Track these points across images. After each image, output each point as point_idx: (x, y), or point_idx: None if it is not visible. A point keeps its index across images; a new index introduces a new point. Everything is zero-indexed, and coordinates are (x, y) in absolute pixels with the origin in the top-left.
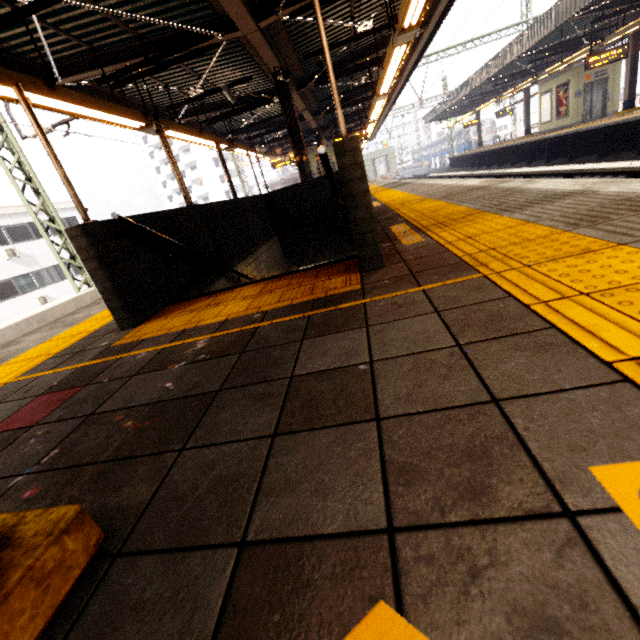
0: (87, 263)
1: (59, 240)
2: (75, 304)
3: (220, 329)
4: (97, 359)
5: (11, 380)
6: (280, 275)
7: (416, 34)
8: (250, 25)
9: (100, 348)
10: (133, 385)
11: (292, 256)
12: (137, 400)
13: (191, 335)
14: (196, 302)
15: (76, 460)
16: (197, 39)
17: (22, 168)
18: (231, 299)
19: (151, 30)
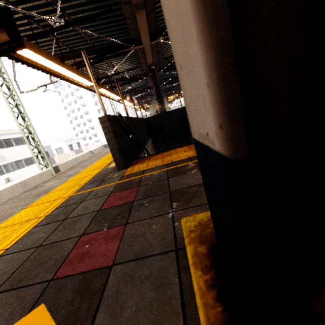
0: (107, 135)
1: (18, 148)
2: (40, 176)
3: (193, 160)
4: (124, 179)
5: (72, 194)
6: (191, 143)
7: None
8: (147, 43)
9: (117, 177)
10: (176, 180)
11: (154, 149)
12: (192, 183)
13: (176, 164)
14: (152, 157)
15: (199, 202)
16: (122, 48)
17: (17, 107)
18: (175, 153)
19: (99, 44)
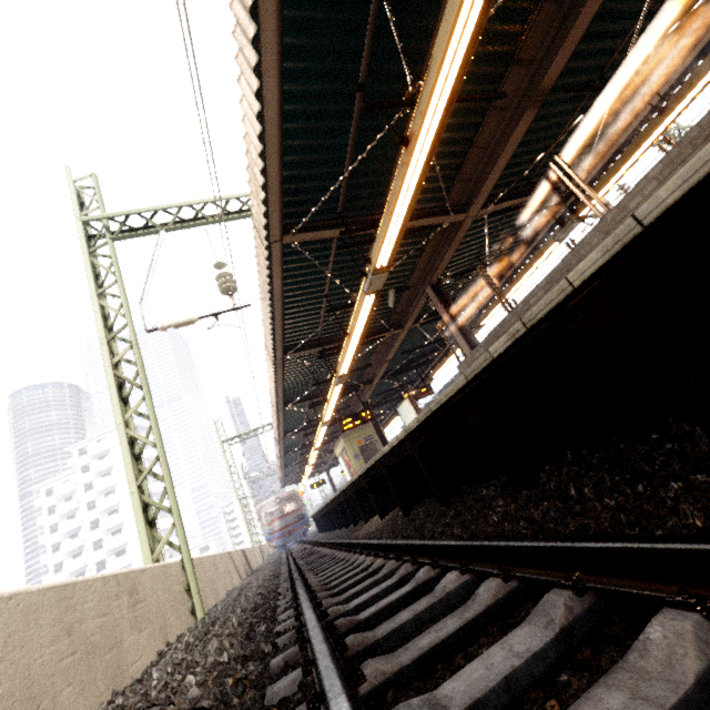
0: None
1: None
2: (163, 578)
3: None
4: None
5: None
6: None
7: (487, 293)
8: (478, 207)
9: None
10: None
11: None
12: None
13: None
14: None
15: None
16: (437, 212)
17: (116, 370)
18: None
19: None
